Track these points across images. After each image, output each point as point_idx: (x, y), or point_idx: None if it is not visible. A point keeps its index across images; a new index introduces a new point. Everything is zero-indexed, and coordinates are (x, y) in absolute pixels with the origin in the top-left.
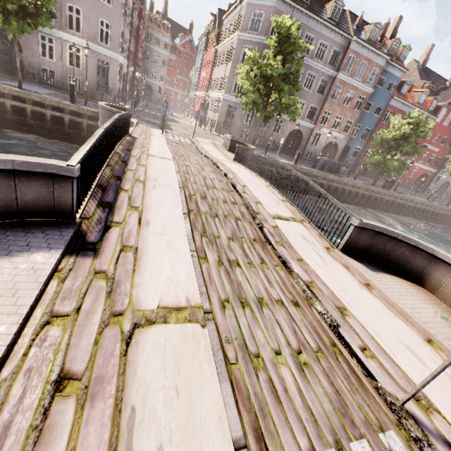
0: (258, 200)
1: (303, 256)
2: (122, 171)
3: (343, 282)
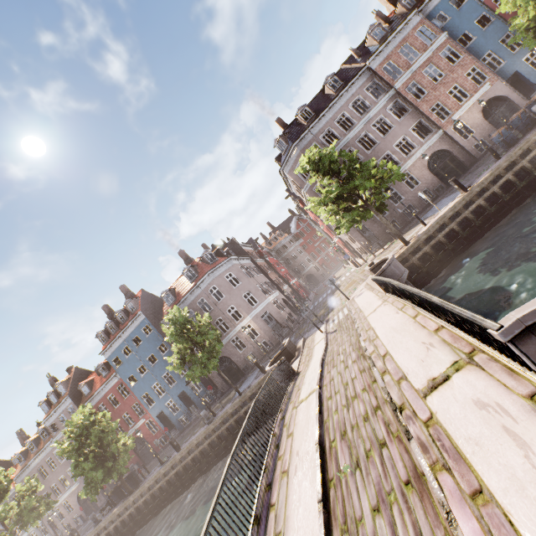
0: (400, 372)
1: (482, 474)
2: (274, 467)
3: None
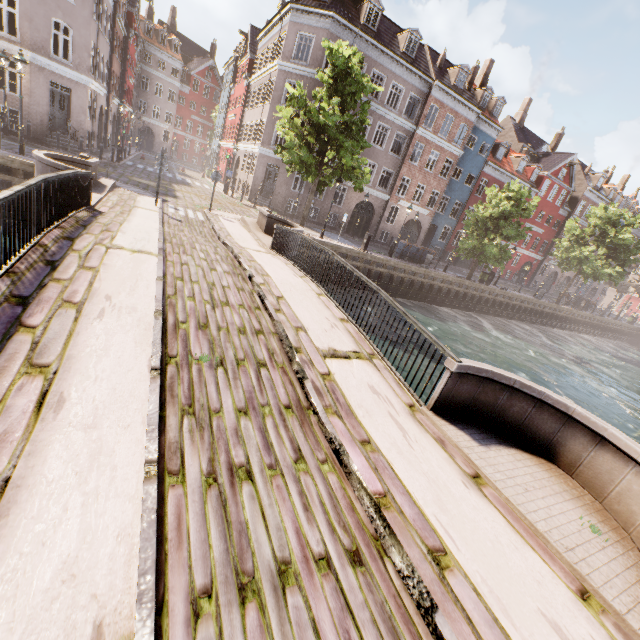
0: (300, 323)
1: (371, 432)
2: (39, 284)
3: (438, 479)
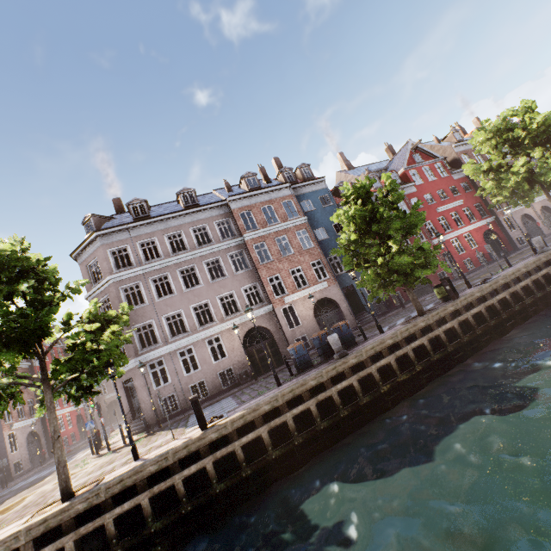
0: None
1: None
2: None
3: None
